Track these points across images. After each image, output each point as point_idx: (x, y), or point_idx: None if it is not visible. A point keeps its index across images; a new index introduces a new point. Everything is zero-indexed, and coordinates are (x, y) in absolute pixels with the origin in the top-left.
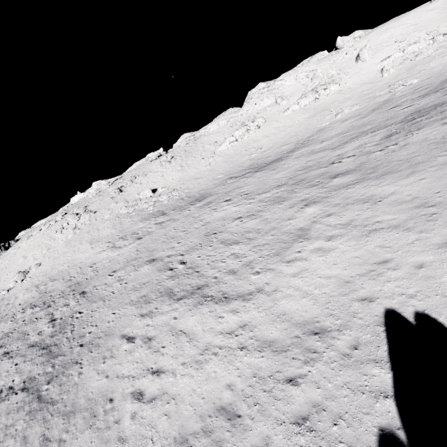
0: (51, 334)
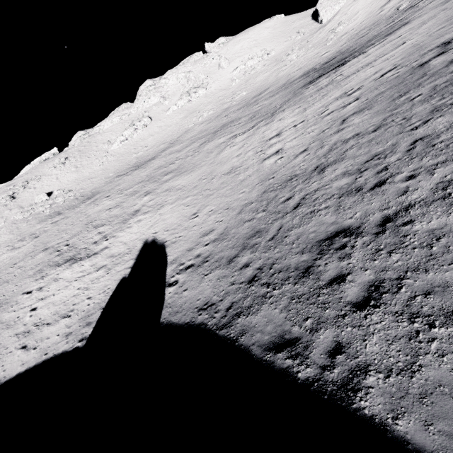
0: None
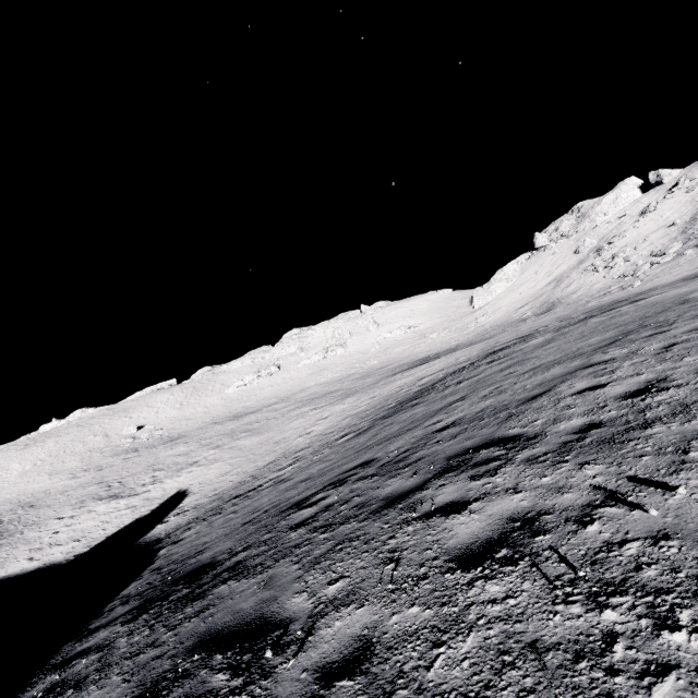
0: None
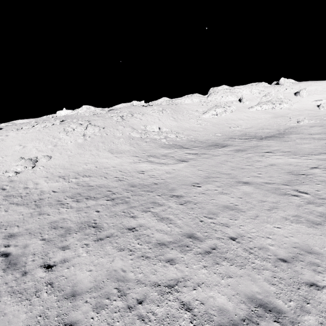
0: (192, 237)
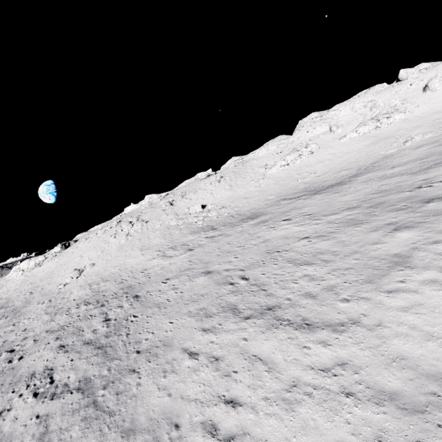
0: (106, 334)
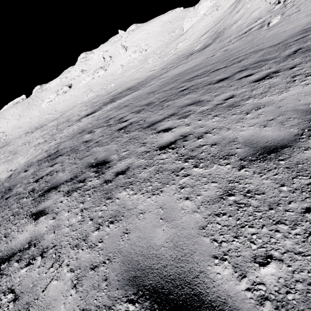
0: None
